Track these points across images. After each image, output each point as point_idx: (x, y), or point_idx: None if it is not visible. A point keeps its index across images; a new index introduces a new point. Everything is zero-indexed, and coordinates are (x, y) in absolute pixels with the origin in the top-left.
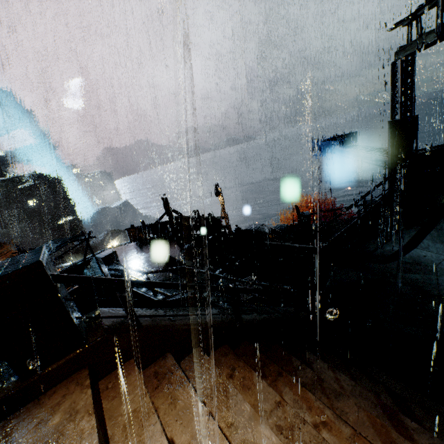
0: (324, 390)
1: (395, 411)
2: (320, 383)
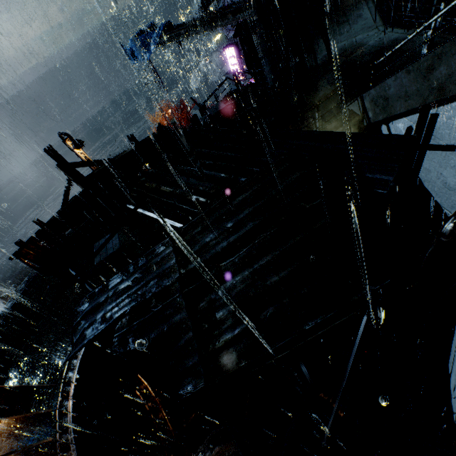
0: None
1: None
2: None
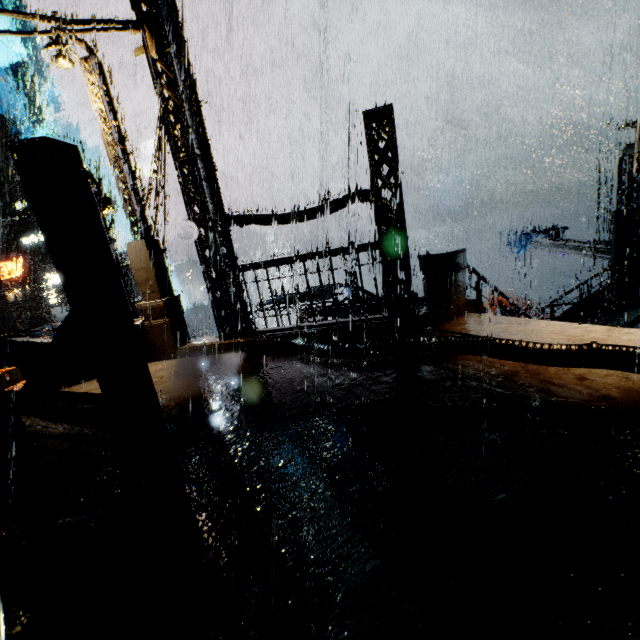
0: None
1: None
2: None
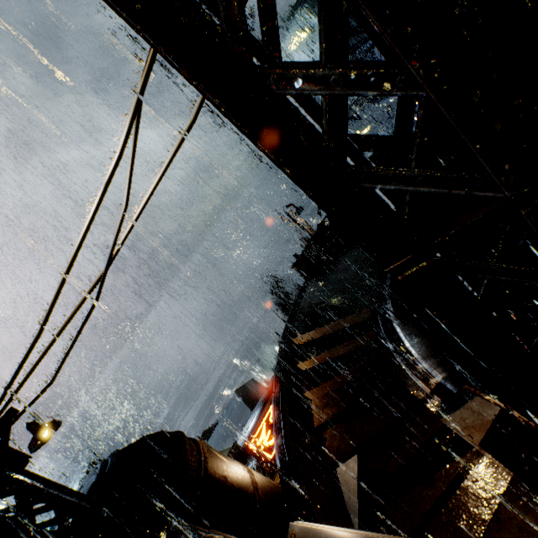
0: None
1: None
2: None
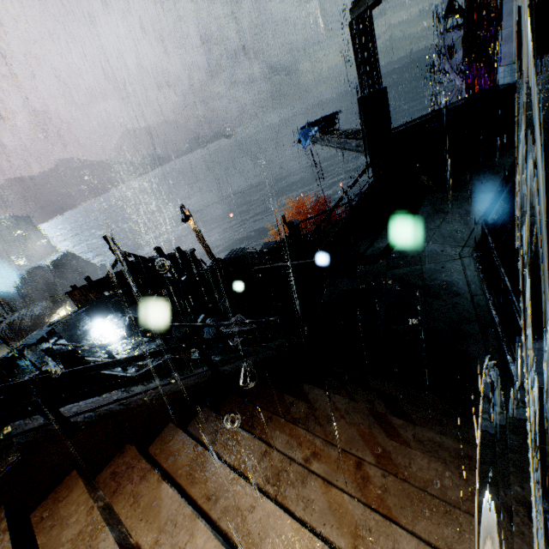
0: (317, 419)
1: (385, 414)
2: (314, 414)
